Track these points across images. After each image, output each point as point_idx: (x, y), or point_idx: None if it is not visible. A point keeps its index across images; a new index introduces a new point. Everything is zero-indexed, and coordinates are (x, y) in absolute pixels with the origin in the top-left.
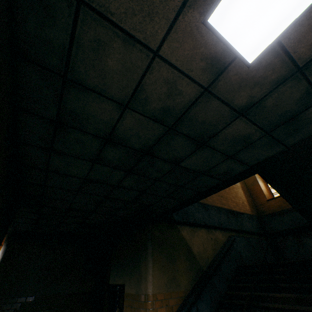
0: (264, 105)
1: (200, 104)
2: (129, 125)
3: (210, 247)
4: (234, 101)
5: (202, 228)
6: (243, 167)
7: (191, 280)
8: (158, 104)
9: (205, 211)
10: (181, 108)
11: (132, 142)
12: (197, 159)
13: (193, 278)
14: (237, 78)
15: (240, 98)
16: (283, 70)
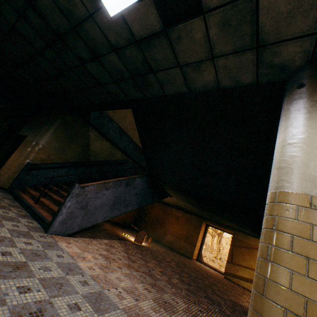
0: (125, 53)
1: (89, 23)
2: (46, 4)
3: (106, 155)
4: (109, 37)
5: (108, 141)
6: (125, 98)
7: (77, 158)
8: (64, 2)
9: (120, 135)
10: (79, 17)
11: (49, 20)
12: (95, 69)
13: (79, 158)
14: (107, 21)
15: (111, 38)
16: (130, 36)
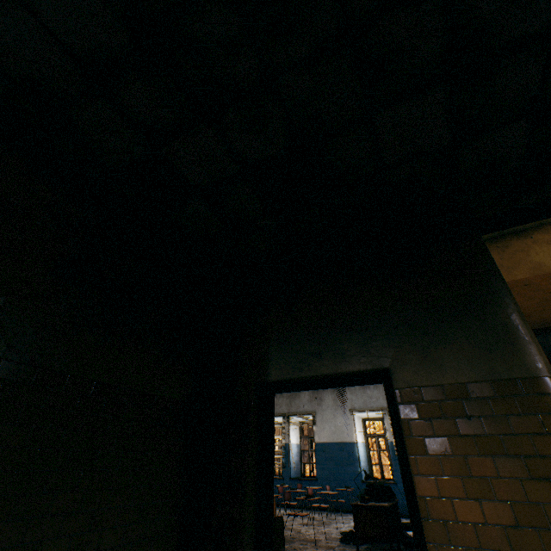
0: None
1: None
2: None
3: None
4: None
5: None
6: None
7: None
8: None
9: None
10: None
11: None
12: None
13: None
14: None
15: None
16: None
